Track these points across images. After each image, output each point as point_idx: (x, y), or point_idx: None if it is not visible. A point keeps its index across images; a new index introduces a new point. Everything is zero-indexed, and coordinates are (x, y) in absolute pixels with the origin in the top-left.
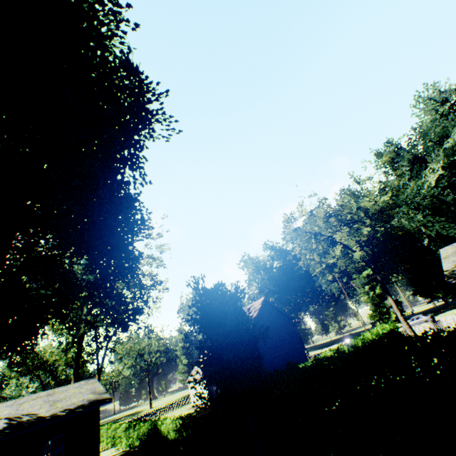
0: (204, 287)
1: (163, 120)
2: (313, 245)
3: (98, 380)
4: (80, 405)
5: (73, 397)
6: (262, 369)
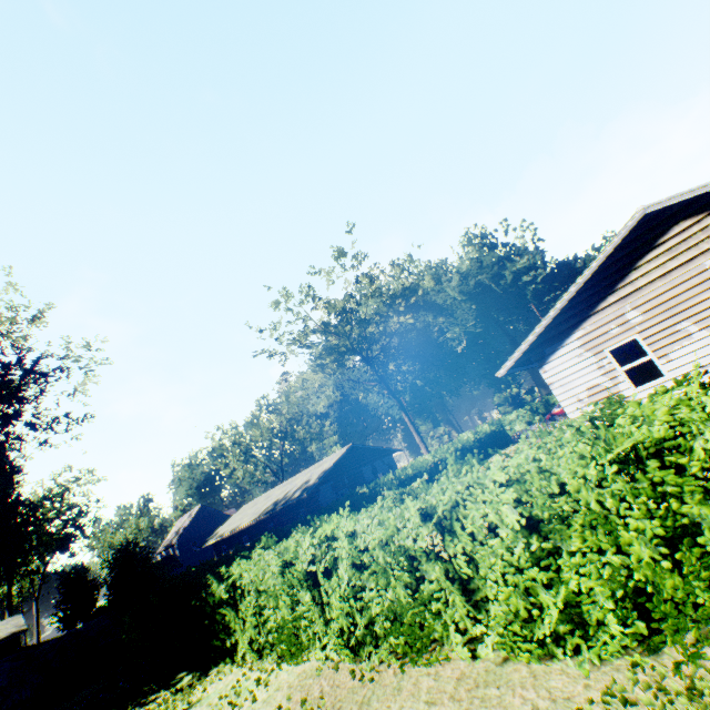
0: (64, 570)
1: (11, 518)
2: (233, 461)
3: (37, 605)
4: (5, 636)
5: (1, 632)
6: (88, 610)
